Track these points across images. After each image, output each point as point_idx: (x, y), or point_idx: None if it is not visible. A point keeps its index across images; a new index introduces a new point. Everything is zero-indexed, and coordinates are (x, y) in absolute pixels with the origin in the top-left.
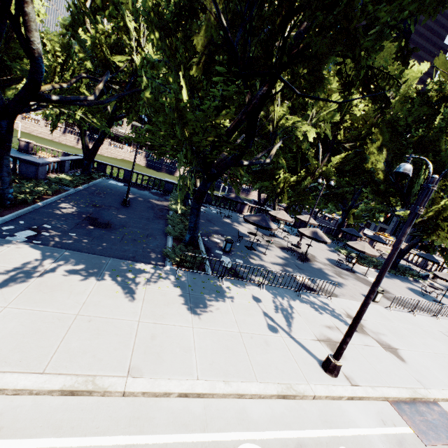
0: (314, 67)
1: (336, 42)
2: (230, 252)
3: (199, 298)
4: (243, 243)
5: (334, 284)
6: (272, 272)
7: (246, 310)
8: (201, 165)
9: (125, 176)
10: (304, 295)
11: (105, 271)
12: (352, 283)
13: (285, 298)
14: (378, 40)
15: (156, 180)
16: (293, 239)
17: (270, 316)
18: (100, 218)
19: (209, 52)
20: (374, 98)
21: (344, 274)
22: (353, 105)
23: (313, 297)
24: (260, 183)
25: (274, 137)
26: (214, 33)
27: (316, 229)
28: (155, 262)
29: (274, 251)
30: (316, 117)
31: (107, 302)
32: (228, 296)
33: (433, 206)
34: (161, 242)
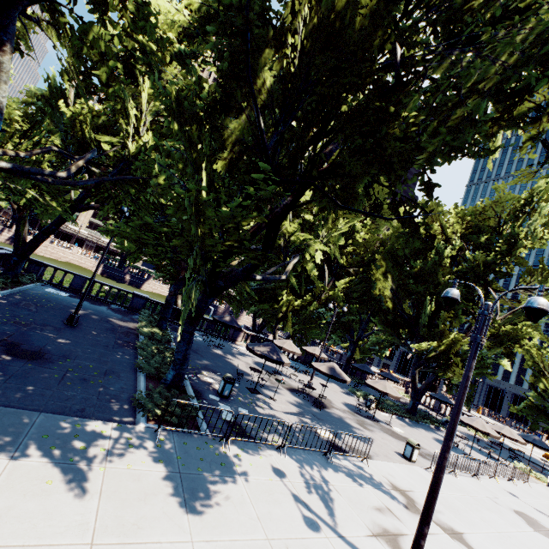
0: (348, 185)
1: (371, 165)
2: (229, 397)
3: (197, 479)
4: (243, 383)
5: (362, 439)
6: (296, 426)
7: (269, 494)
8: (206, 274)
9: (74, 283)
10: (336, 458)
11: (28, 439)
12: (380, 436)
13: (314, 467)
14: (429, 166)
15: (115, 293)
16: (301, 377)
17: (303, 500)
18: (26, 342)
19: (238, 150)
20: (404, 222)
21: (367, 423)
22: (355, 232)
23: (346, 462)
24: (256, 304)
25: (285, 252)
26: (246, 133)
27: (333, 364)
28: (118, 418)
29: (283, 394)
30: (327, 238)
31: (26, 507)
32: (239, 471)
33: (444, 339)
34: (128, 383)
